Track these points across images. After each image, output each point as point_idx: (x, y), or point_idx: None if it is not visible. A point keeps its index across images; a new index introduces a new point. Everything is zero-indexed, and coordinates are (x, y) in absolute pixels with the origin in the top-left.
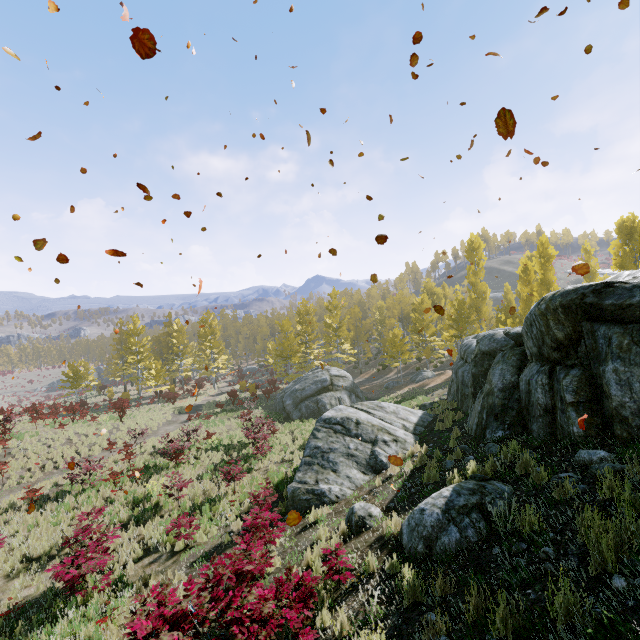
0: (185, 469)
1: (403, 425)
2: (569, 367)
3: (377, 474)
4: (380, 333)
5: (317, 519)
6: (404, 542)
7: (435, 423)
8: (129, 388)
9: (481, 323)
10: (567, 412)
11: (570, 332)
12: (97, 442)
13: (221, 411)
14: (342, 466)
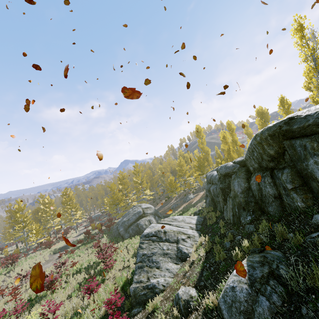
0: (58, 293)
1: (190, 226)
2: (282, 169)
3: (184, 262)
4: (163, 181)
5: (154, 308)
6: (225, 317)
7: (206, 221)
8: (20, 245)
9: (210, 166)
10: (291, 195)
11: (277, 149)
12: None
13: (81, 245)
14: (162, 263)
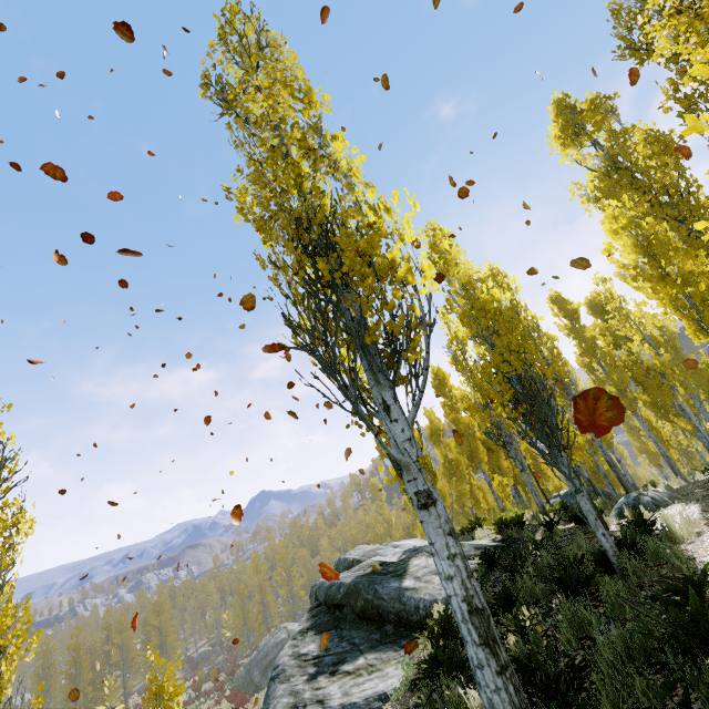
0: None
1: None
2: None
3: None
4: None
5: None
6: None
7: None
8: None
9: None
10: None
11: None
12: None
13: None
14: None
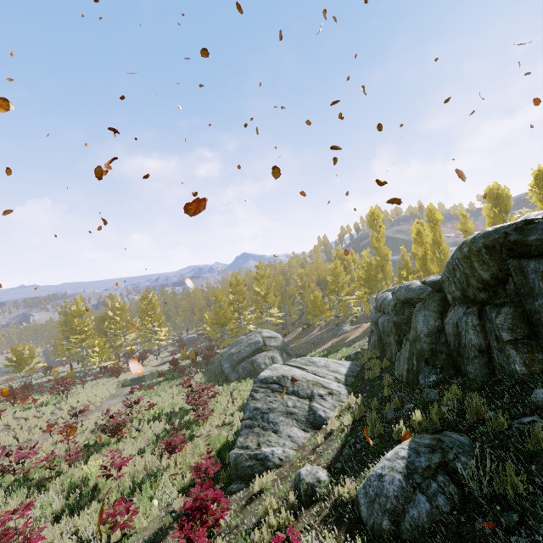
0: (126, 444)
1: (335, 377)
2: (499, 306)
3: (317, 430)
4: (302, 296)
5: (262, 488)
6: (363, 515)
7: (363, 372)
8: (75, 366)
9: (387, 281)
10: (506, 350)
11: (496, 271)
12: (37, 425)
13: (163, 380)
14: (282, 425)
